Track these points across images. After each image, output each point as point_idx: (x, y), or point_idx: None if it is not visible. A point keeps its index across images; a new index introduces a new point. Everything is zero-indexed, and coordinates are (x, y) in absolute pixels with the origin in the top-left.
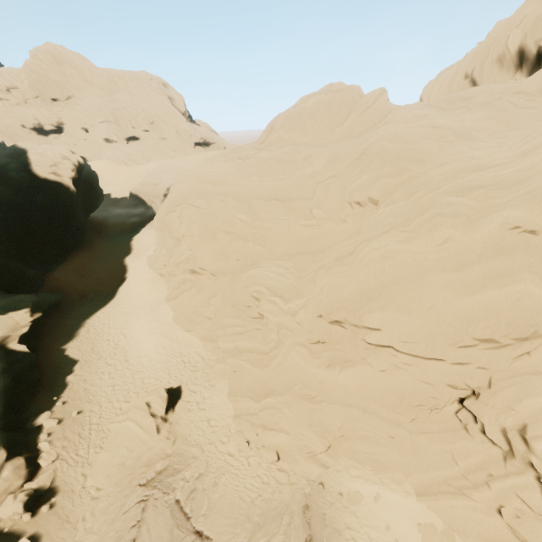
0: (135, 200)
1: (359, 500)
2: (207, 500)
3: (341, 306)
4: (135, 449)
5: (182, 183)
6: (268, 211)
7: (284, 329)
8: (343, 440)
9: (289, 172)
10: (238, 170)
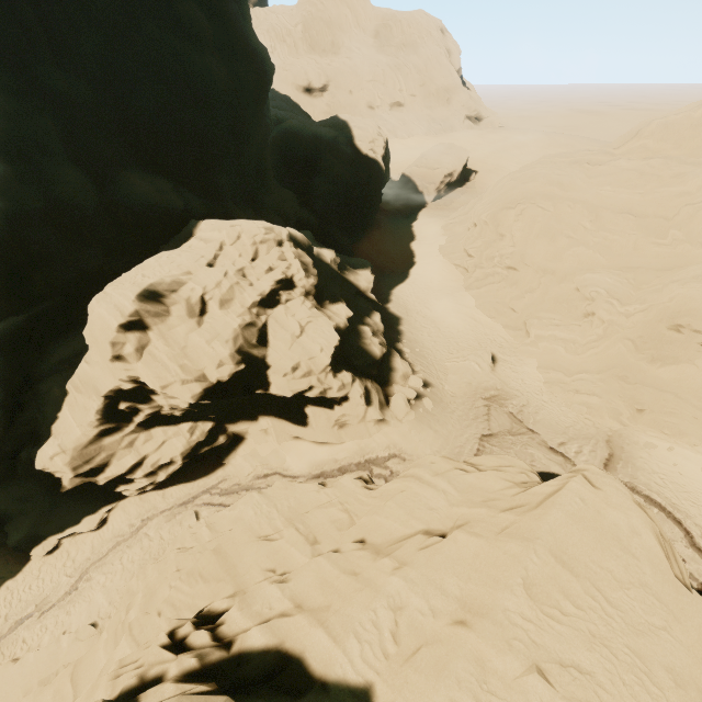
0: (406, 183)
1: (654, 447)
2: (532, 418)
3: (690, 314)
4: (476, 378)
5: (526, 182)
6: (617, 223)
7: (616, 326)
8: (647, 413)
9: (650, 187)
10: (587, 177)
